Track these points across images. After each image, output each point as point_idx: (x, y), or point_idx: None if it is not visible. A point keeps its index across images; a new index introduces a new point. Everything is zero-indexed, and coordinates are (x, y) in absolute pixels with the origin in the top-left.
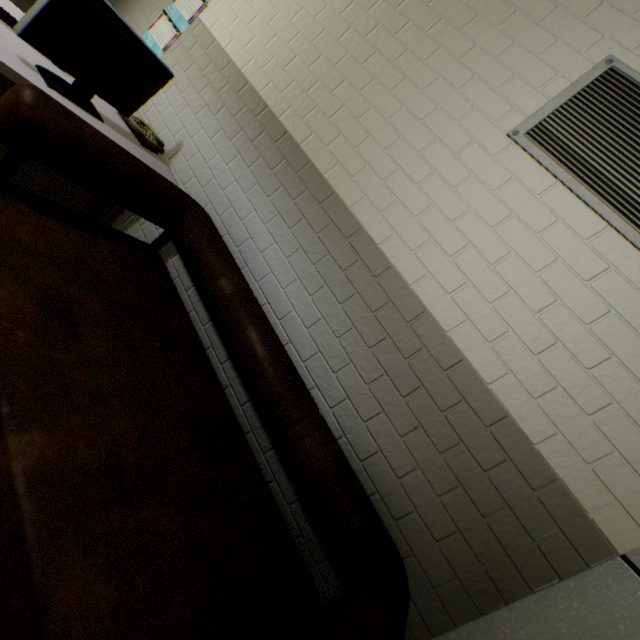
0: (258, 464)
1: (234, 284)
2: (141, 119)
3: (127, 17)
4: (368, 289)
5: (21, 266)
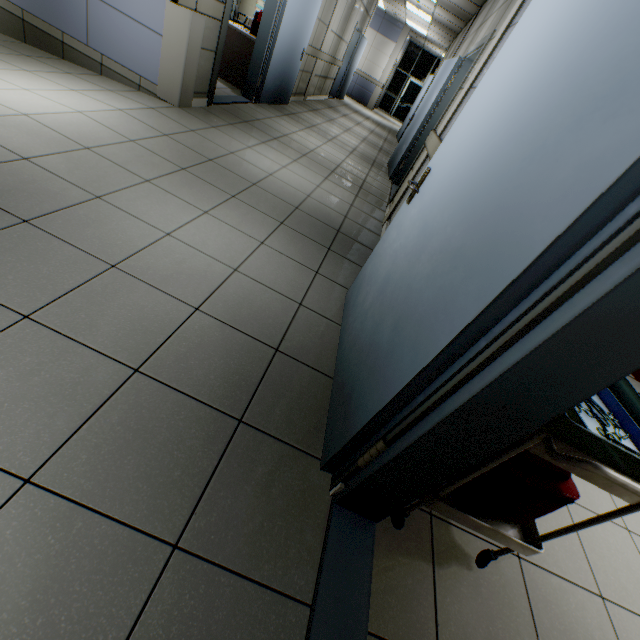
0: None
1: None
2: None
3: (247, 2)
4: None
5: None
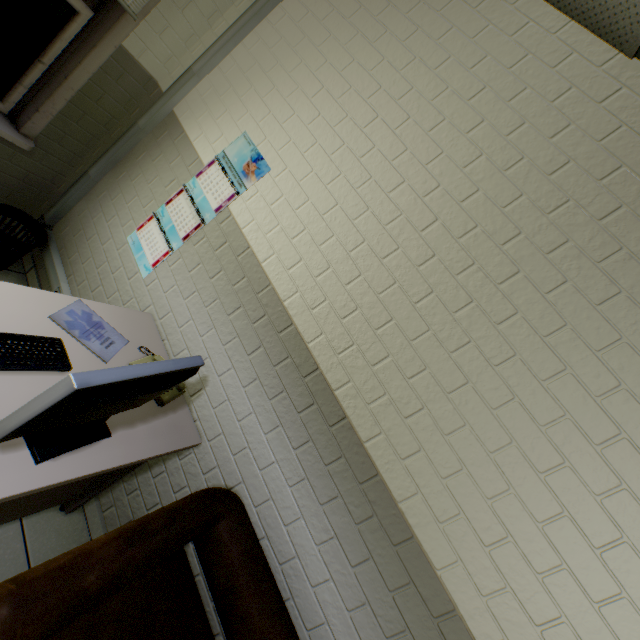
0: None
1: None
2: (157, 358)
3: (139, 176)
4: None
5: None
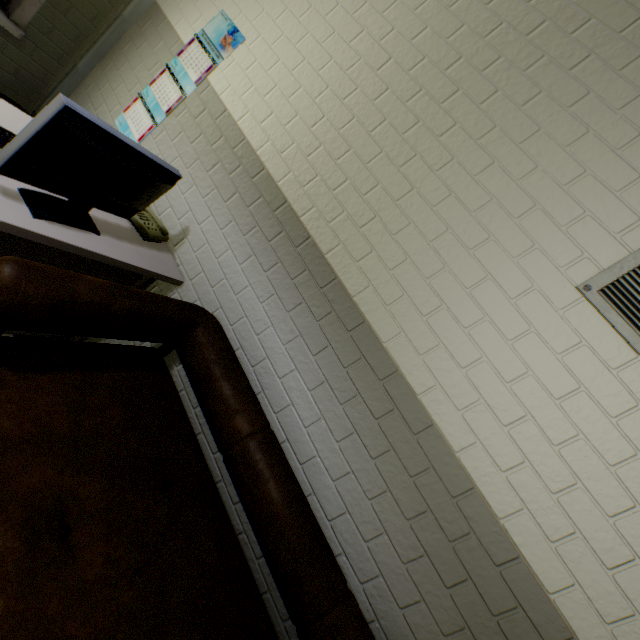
0: (276, 632)
1: (250, 423)
2: None
3: (125, 65)
4: (405, 447)
5: (1, 478)
